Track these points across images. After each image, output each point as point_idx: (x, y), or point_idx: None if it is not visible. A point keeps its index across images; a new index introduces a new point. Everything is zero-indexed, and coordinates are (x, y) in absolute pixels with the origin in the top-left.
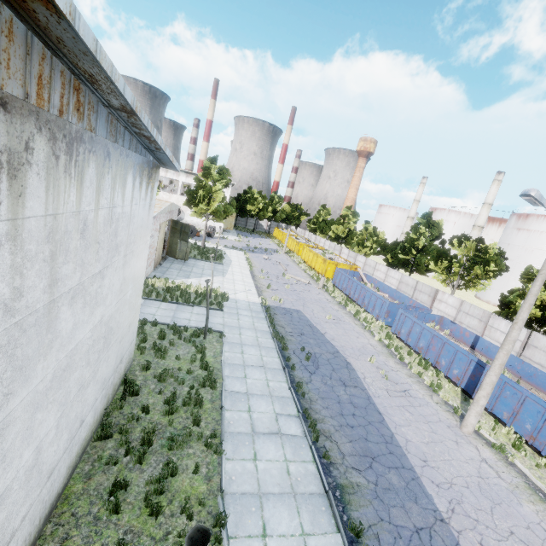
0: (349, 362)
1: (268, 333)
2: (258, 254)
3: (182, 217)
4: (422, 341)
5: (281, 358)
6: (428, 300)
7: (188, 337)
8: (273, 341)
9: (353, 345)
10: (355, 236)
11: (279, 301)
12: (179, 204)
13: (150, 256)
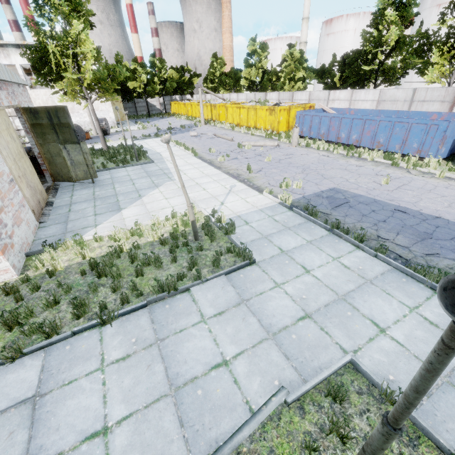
0: None
1: (399, 276)
2: (180, 134)
3: None
4: None
5: None
6: (442, 109)
7: None
8: None
9: None
10: (273, 75)
11: (296, 186)
12: (37, 103)
13: (1, 202)
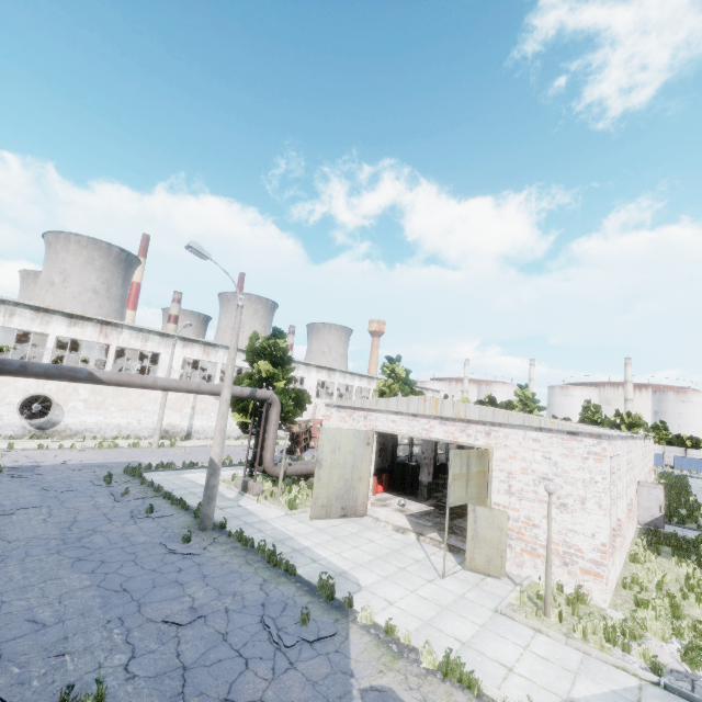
0: None
1: None
2: None
3: None
4: (701, 467)
5: None
6: None
7: None
8: None
9: (701, 476)
10: None
11: None
12: None
13: None
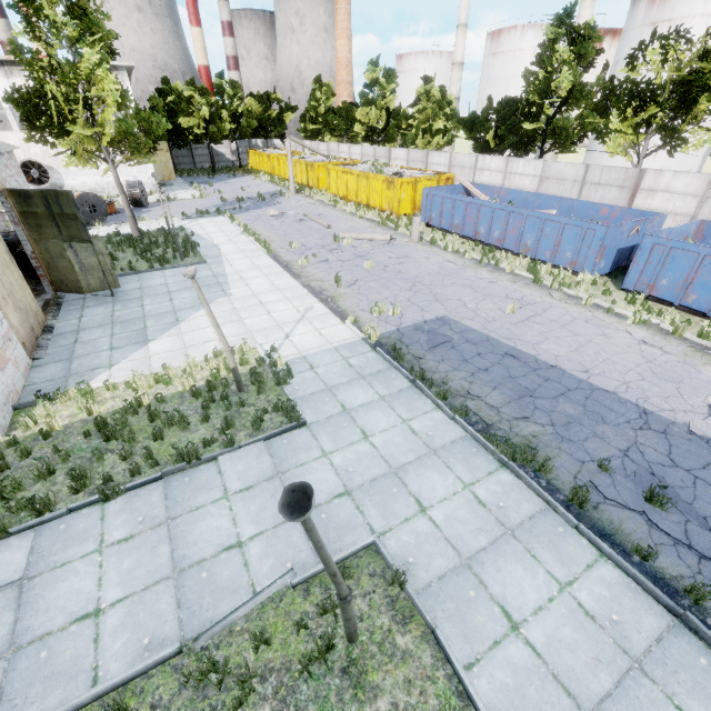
0: (704, 435)
1: (470, 445)
2: (255, 211)
3: (58, 181)
4: None
5: (625, 566)
6: (620, 197)
7: (291, 684)
8: (514, 476)
9: (630, 364)
10: (402, 120)
11: (392, 313)
12: (32, 153)
13: None
